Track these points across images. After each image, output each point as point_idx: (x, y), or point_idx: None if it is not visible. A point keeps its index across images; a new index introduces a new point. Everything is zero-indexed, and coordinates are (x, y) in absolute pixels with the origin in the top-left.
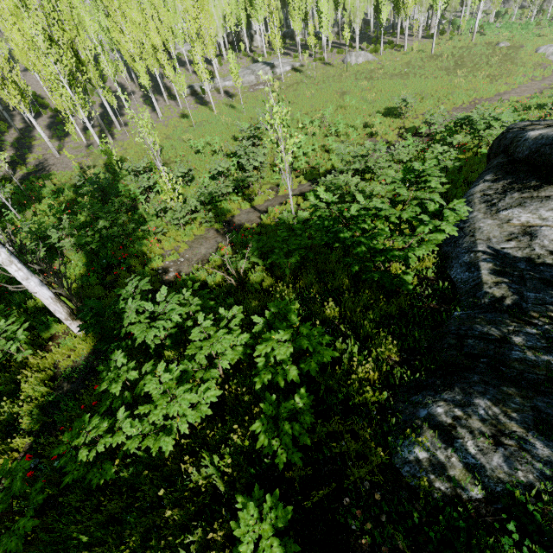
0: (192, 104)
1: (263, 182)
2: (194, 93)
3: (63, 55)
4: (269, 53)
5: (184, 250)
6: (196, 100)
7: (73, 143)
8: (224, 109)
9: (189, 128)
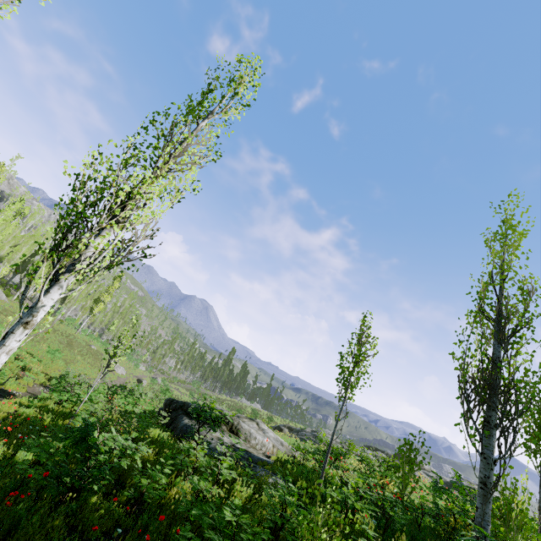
0: None
1: None
2: None
3: None
4: None
5: None
6: None
7: None
8: None
9: None
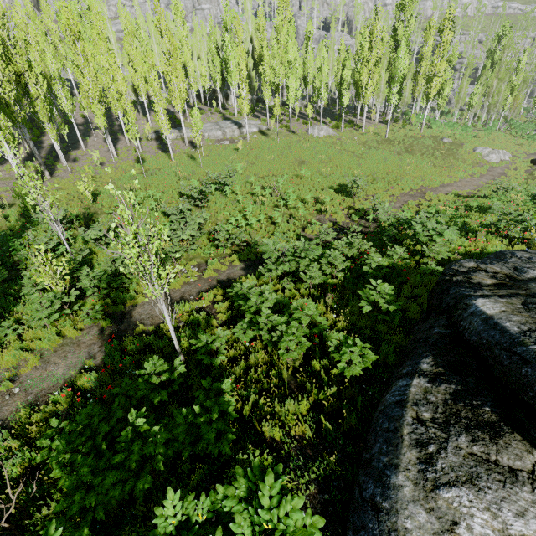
0: (153, 148)
1: (194, 254)
2: (159, 138)
3: (0, 87)
4: (240, 113)
5: (31, 369)
6: (159, 146)
7: (4, 172)
8: (183, 159)
9: (139, 175)
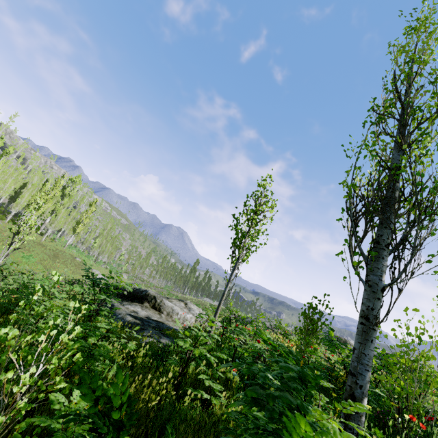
0: None
1: None
2: None
3: None
4: None
5: None
6: None
7: None
8: None
9: None
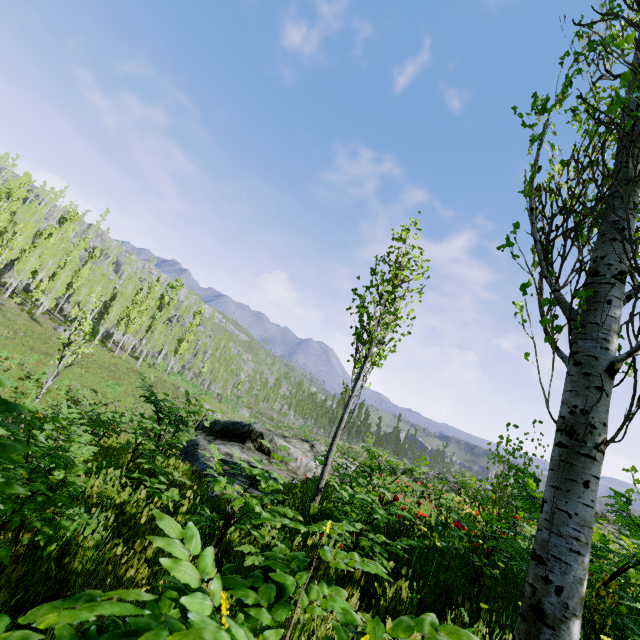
0: None
1: None
2: None
3: None
4: None
5: None
6: None
7: None
8: None
9: None
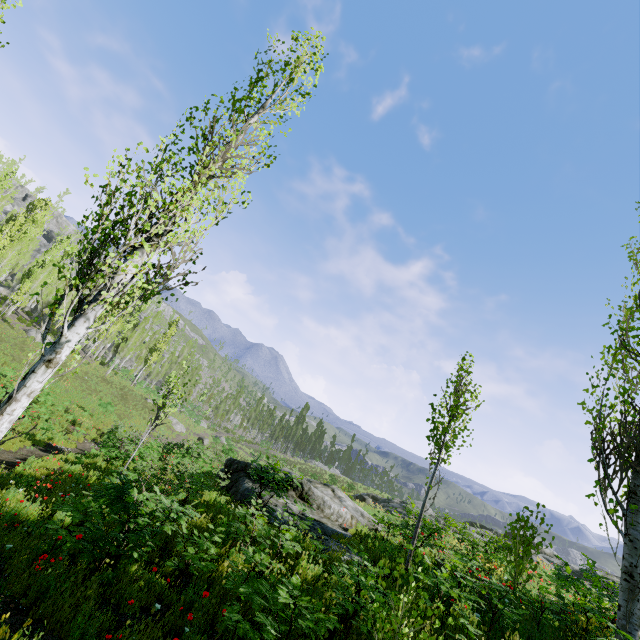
0: None
1: None
2: None
3: None
4: None
5: None
6: None
7: None
8: None
9: None
